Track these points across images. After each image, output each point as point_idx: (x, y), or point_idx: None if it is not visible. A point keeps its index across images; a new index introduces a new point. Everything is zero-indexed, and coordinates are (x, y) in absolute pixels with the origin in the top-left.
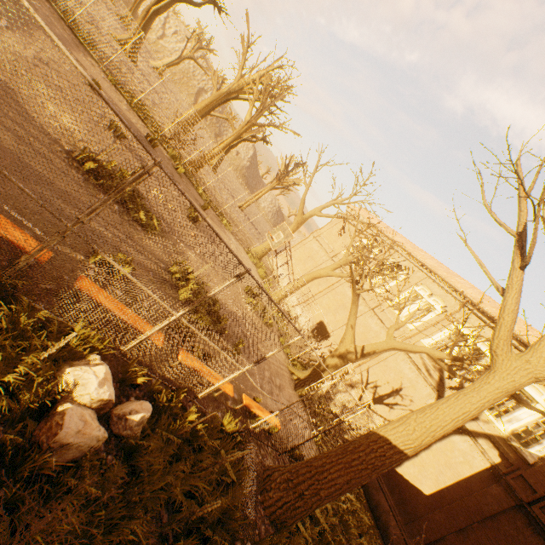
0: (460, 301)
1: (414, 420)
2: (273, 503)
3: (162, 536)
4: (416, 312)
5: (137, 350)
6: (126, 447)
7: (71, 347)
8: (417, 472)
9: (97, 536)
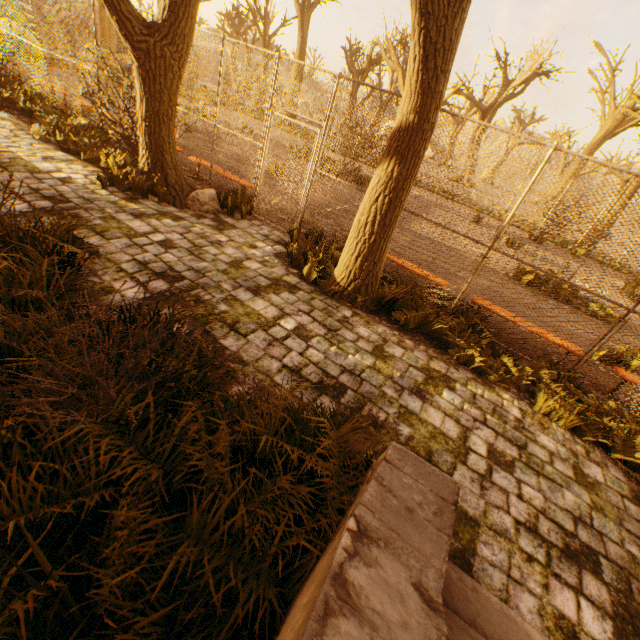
0: None
1: None
2: None
3: None
4: None
5: None
6: None
7: None
8: None
9: None
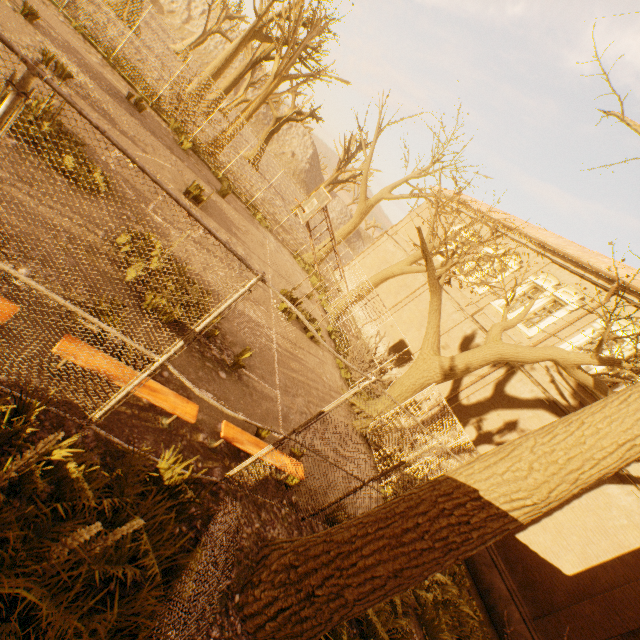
0: (606, 287)
1: (529, 449)
2: (260, 610)
3: None
4: (537, 313)
5: None
6: None
7: None
8: (551, 540)
9: None
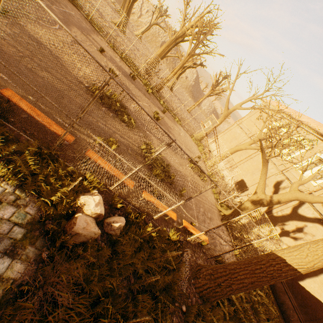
0: None
1: (307, 248)
2: (201, 286)
3: (130, 289)
4: (320, 173)
5: (117, 189)
6: (111, 240)
7: (84, 186)
8: (317, 287)
9: (93, 281)
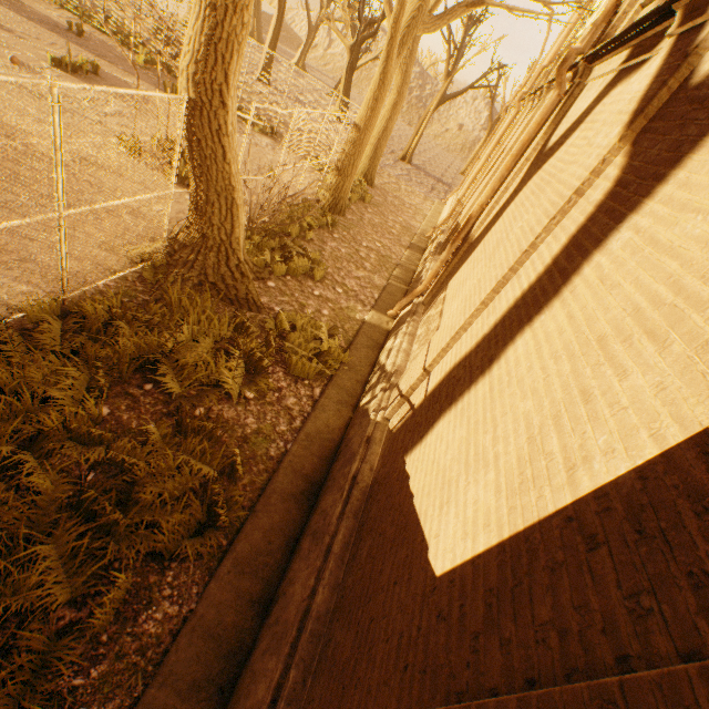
0: None
1: None
2: None
3: None
4: None
5: None
6: None
7: None
8: (457, 445)
9: None
